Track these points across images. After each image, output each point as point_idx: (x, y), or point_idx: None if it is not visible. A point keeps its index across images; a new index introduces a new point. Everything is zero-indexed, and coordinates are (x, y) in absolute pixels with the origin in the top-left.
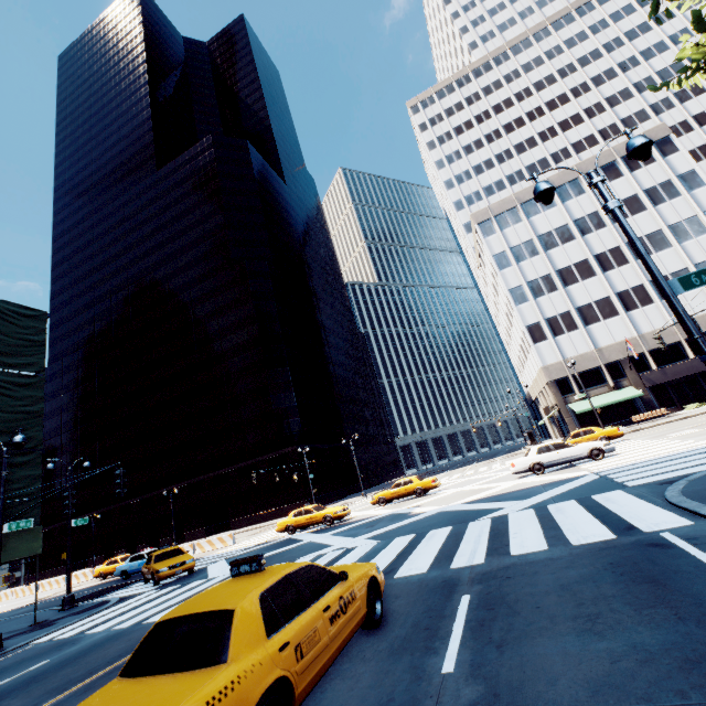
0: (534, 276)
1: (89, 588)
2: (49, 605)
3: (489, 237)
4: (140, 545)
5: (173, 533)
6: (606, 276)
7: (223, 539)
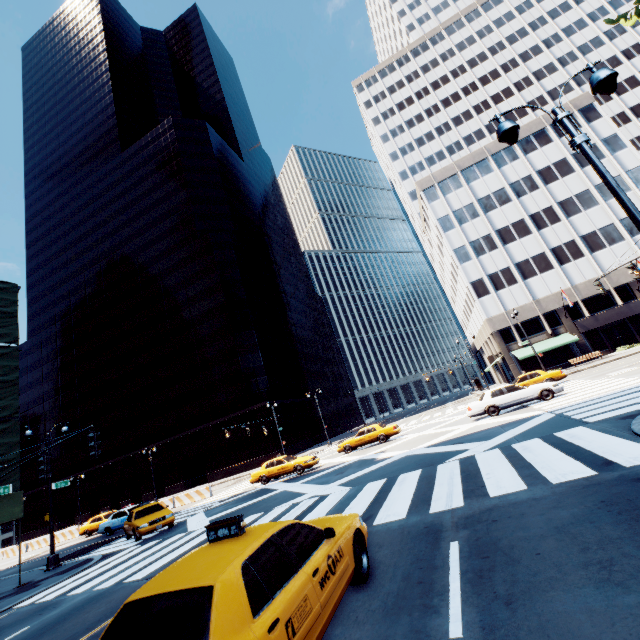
0: (476, 236)
1: (75, 546)
2: (35, 564)
3: (433, 203)
4: (123, 501)
5: (154, 488)
6: (540, 234)
7: (200, 492)
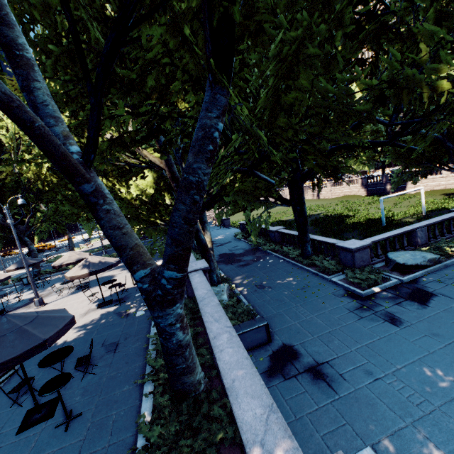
0: None
1: None
2: None
3: None
4: None
5: None
6: None
7: None
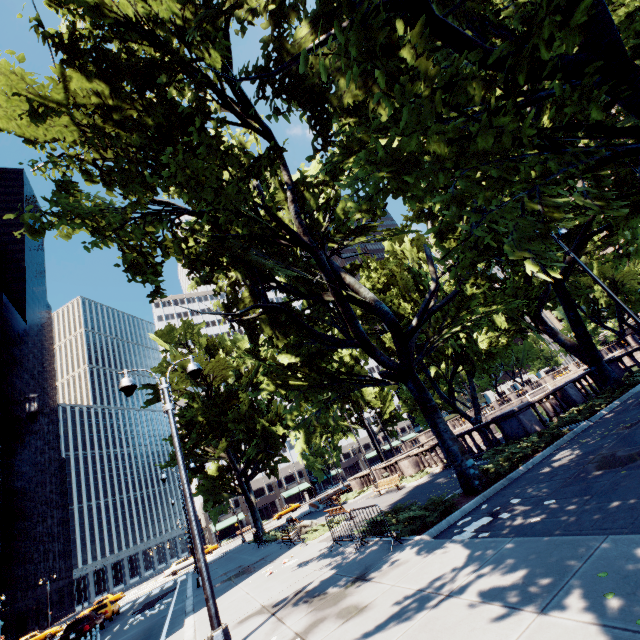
0: None
1: None
2: None
3: None
4: None
5: None
6: None
7: None
